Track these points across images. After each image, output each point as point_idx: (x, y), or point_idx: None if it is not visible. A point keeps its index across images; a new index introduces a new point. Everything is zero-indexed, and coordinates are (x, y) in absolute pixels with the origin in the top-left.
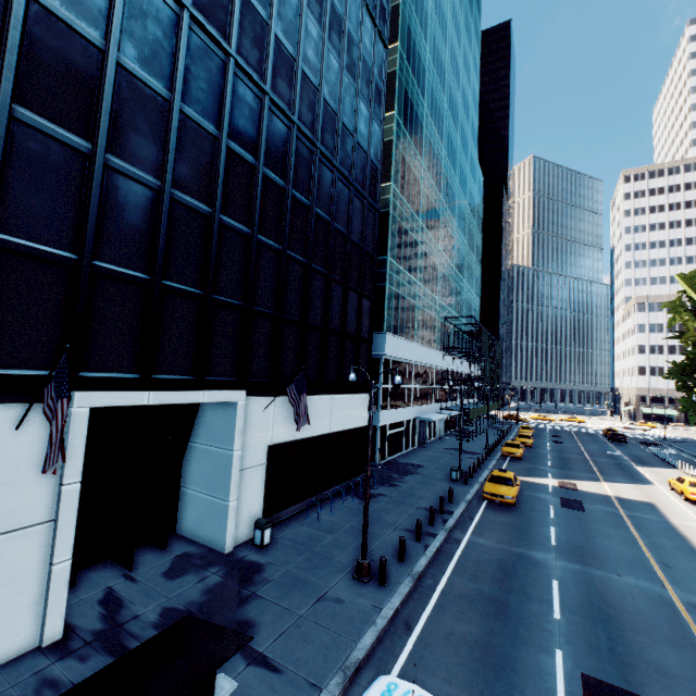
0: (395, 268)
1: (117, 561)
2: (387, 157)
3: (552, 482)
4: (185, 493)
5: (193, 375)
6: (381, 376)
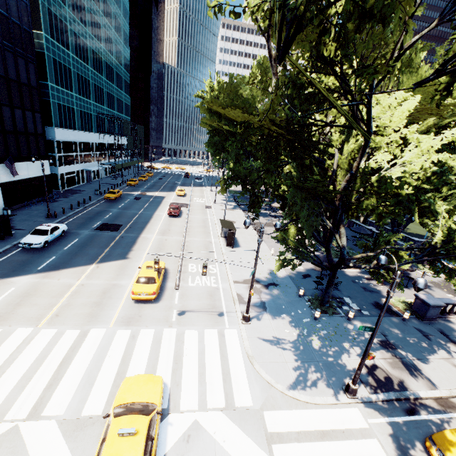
0: (55, 88)
1: None
2: (37, 11)
3: (139, 193)
4: None
5: None
6: (56, 150)
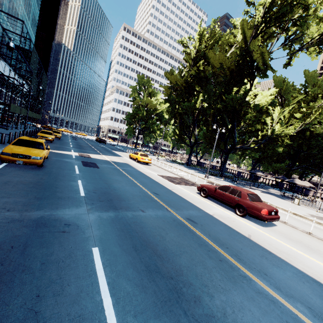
0: None
1: None
2: None
3: (75, 153)
4: None
5: None
6: None
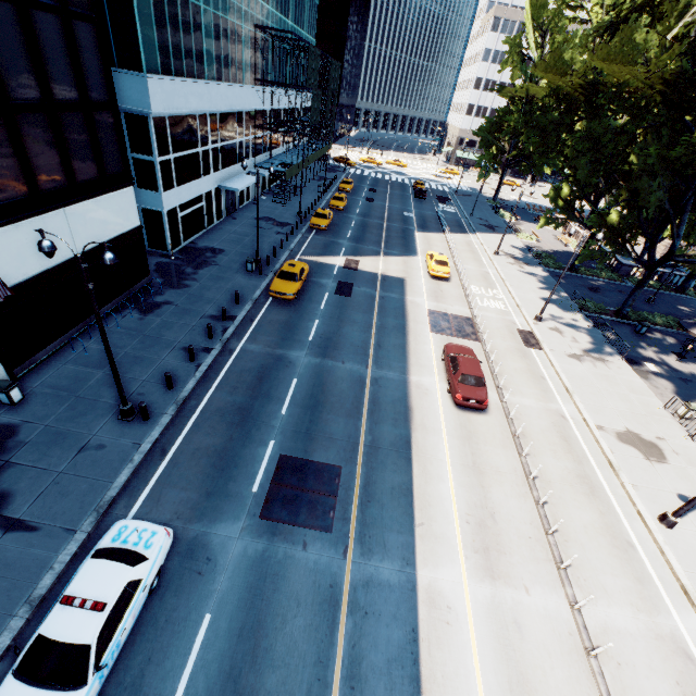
0: None
1: None
2: None
3: (341, 261)
4: None
5: None
6: (154, 147)
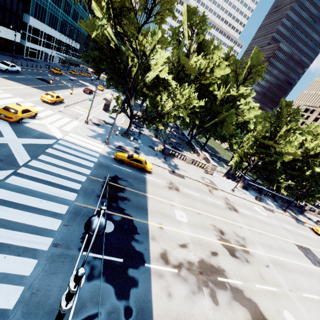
0: None
1: None
2: None
3: (74, 78)
4: None
5: None
6: (27, 30)
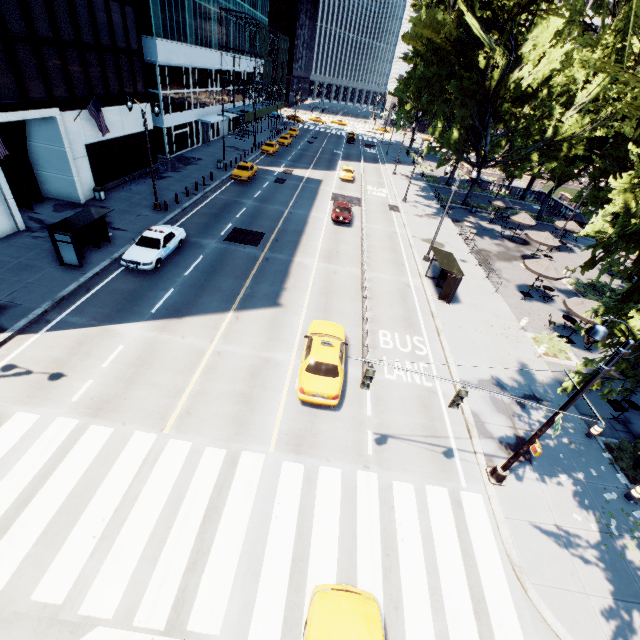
0: None
1: (21, 208)
2: None
3: (281, 170)
4: (39, 174)
5: (21, 99)
6: (159, 84)
